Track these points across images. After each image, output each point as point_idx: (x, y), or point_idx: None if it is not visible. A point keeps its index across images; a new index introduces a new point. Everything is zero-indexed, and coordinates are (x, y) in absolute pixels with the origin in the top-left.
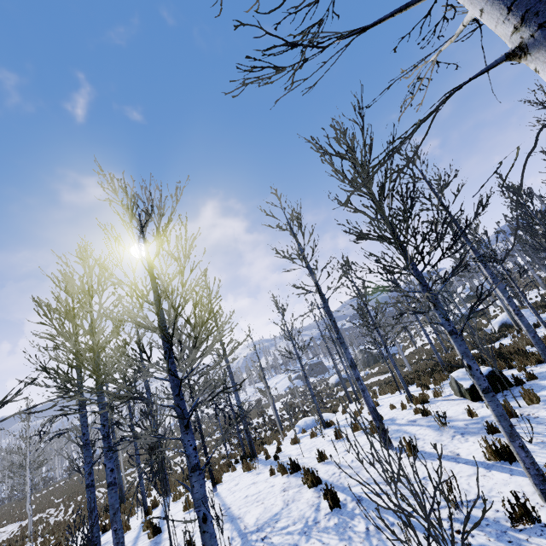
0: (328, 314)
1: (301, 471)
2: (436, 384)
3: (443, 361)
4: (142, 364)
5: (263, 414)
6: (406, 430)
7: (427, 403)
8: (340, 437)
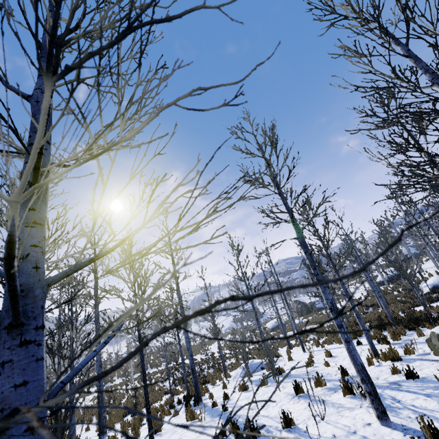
0: (302, 245)
1: (261, 438)
2: (396, 339)
3: (383, 316)
4: (94, 292)
5: (205, 350)
6: (394, 396)
7: (400, 360)
8: (301, 392)
